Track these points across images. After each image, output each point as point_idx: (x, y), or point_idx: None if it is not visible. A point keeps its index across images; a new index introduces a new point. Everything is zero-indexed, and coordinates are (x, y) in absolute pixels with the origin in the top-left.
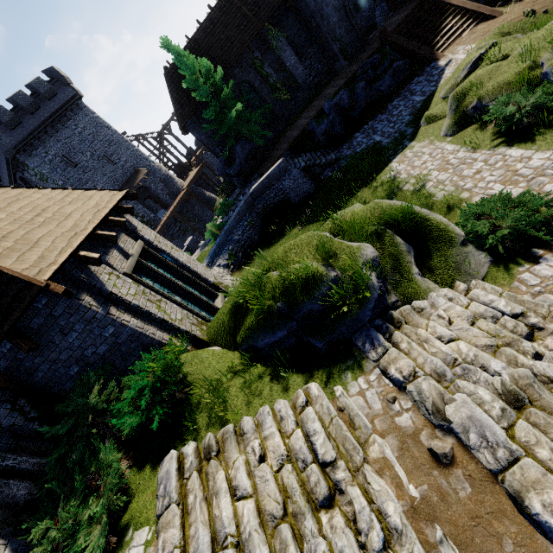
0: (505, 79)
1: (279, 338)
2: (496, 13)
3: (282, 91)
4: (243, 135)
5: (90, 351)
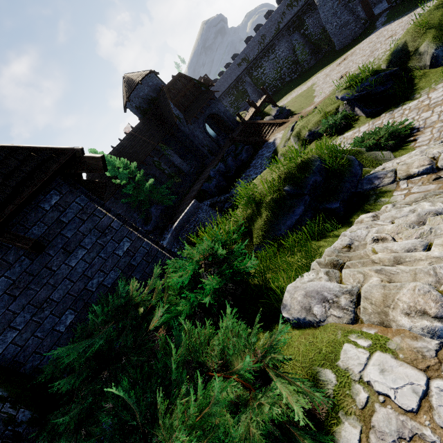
0: (316, 120)
1: (299, 215)
2: (285, 121)
3: (176, 177)
4: (154, 202)
5: (95, 281)
